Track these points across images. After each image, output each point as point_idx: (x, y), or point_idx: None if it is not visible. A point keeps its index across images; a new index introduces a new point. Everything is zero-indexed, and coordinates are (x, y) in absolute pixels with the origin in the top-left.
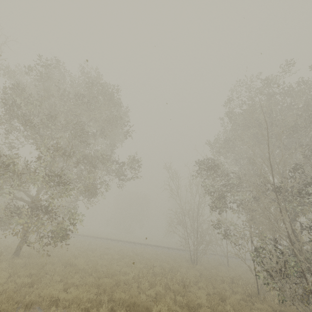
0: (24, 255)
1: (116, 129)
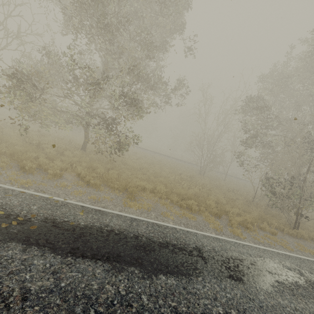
0: (88, 151)
1: (172, 38)
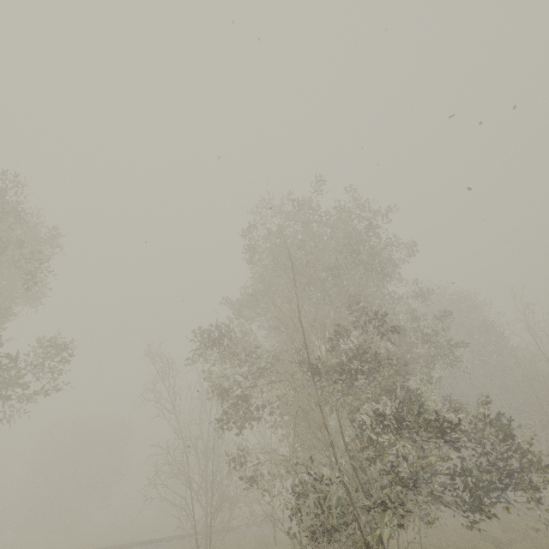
0: None
1: (6, 269)
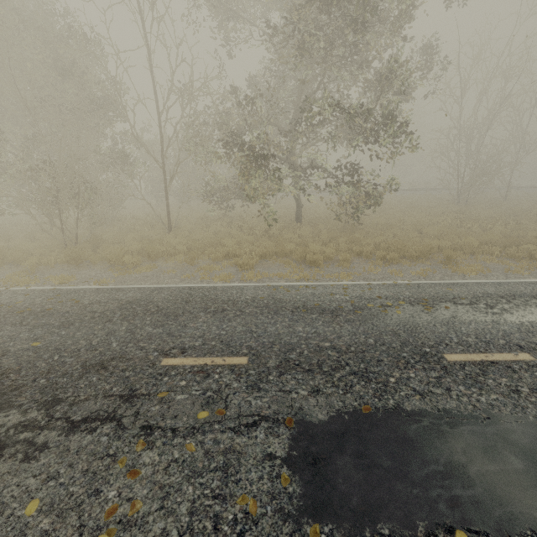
0: (303, 222)
1: None
